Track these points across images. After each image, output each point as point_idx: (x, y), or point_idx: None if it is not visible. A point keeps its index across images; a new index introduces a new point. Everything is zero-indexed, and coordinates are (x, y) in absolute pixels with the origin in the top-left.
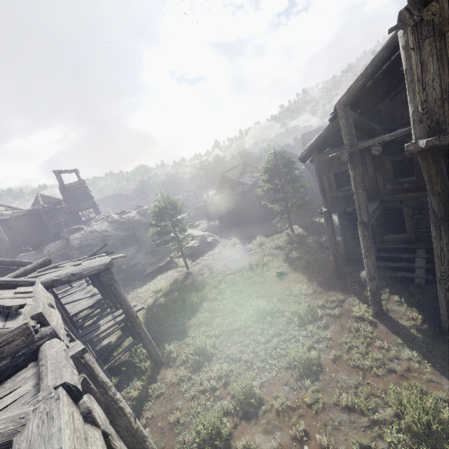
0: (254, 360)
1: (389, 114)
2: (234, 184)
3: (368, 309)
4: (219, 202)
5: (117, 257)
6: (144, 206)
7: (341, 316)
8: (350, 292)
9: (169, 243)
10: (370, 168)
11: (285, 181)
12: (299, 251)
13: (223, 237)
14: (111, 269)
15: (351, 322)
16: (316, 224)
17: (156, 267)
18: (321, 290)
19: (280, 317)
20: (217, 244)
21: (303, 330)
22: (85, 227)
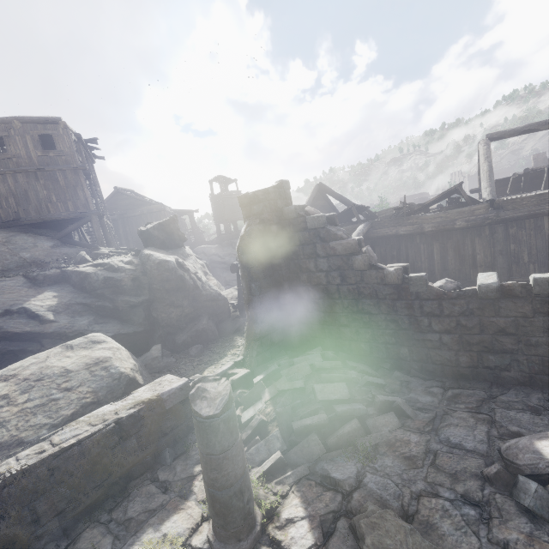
0: None
1: None
2: None
3: None
4: None
5: None
6: None
7: None
8: None
9: None
10: None
11: None
12: None
13: None
14: None
15: None
16: None
17: None
18: None
19: None
20: None
21: None
22: None
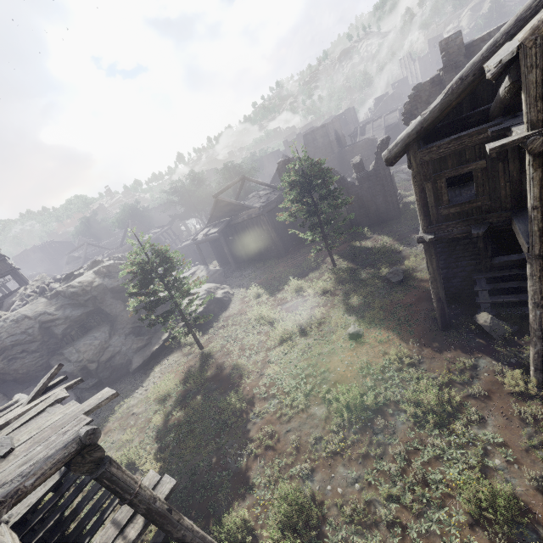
0: (404, 519)
1: (489, 83)
2: (235, 210)
3: (525, 377)
4: (217, 237)
5: (99, 402)
6: (104, 261)
7: (490, 394)
8: (476, 350)
9: (168, 318)
10: (513, 163)
11: (321, 198)
12: (360, 294)
13: (235, 286)
14: (70, 375)
15: (512, 404)
16: (360, 251)
17: (148, 354)
18: (431, 353)
19: (396, 414)
20: (230, 299)
21: (450, 435)
22: (2, 313)
